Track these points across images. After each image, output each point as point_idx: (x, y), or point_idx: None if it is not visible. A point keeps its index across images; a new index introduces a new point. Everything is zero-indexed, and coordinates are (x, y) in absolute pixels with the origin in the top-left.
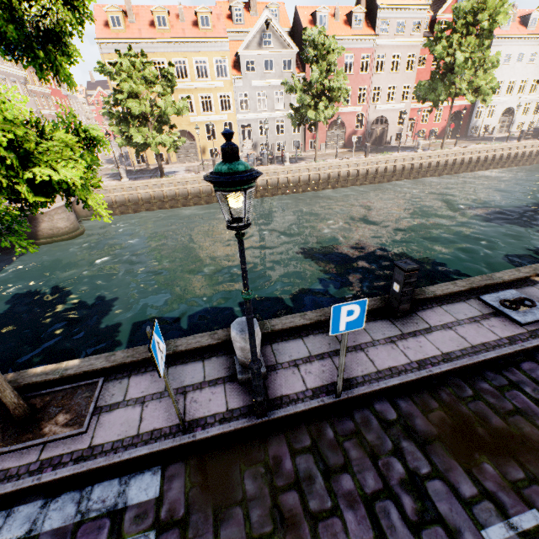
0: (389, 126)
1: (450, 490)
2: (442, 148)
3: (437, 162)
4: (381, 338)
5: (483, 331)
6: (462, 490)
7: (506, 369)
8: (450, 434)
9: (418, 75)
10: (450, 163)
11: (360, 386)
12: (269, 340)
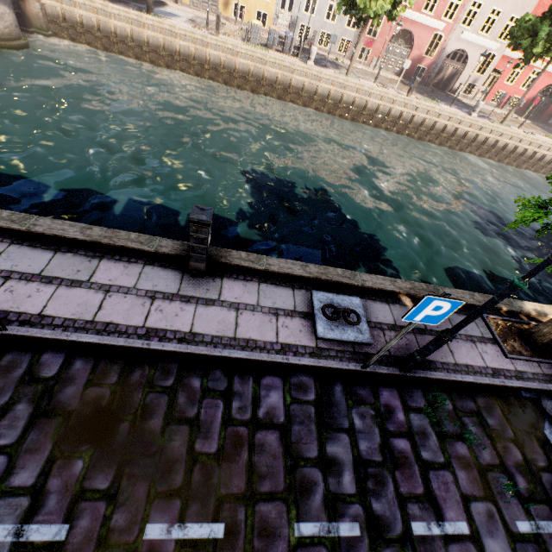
0: (465, 69)
1: (3, 472)
2: (502, 123)
3: (485, 139)
4: (146, 288)
5: (269, 327)
6: (17, 477)
7: (243, 375)
8: (86, 416)
9: (539, 8)
10: (499, 146)
11: (48, 328)
12: (14, 239)
